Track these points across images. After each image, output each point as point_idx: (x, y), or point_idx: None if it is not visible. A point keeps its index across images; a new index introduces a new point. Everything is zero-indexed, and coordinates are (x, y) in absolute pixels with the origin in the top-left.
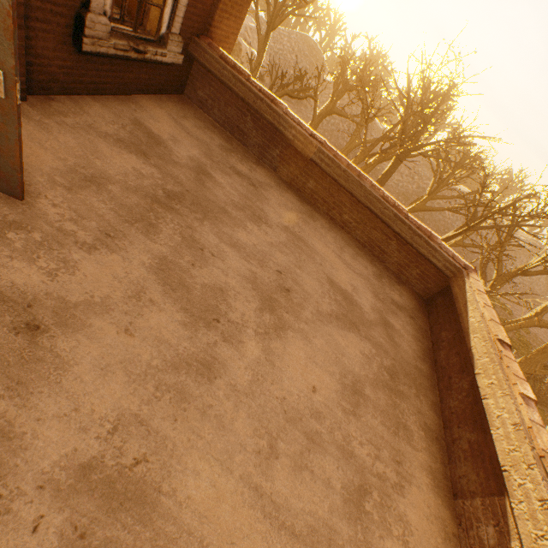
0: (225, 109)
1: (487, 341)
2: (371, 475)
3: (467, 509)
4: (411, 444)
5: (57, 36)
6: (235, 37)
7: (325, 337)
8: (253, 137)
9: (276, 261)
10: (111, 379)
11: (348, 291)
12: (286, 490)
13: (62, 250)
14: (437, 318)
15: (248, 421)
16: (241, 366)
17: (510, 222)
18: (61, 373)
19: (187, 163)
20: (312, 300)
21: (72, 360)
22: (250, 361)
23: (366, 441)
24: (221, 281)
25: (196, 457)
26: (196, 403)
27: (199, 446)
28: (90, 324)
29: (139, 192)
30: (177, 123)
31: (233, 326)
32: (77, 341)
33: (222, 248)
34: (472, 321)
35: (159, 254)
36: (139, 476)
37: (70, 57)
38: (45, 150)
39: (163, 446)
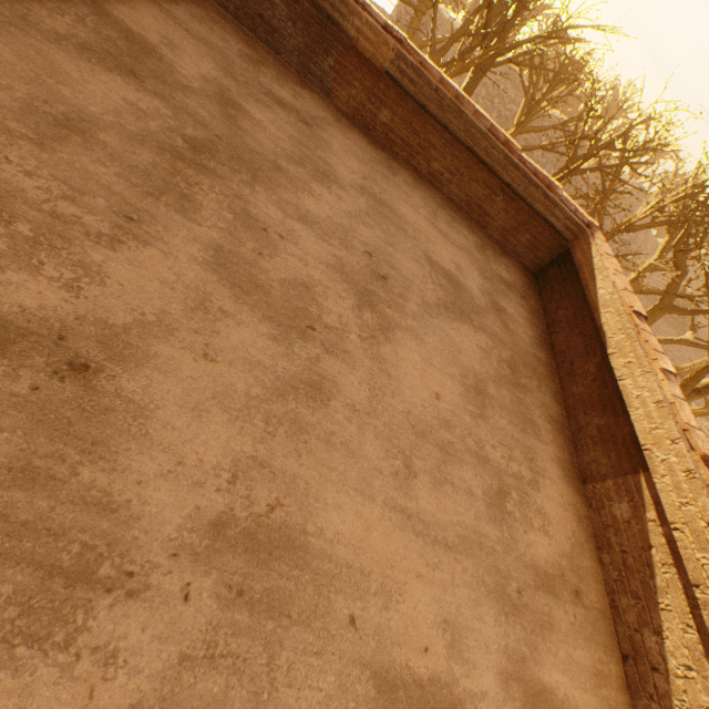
0: None
1: (622, 315)
2: (507, 477)
3: (598, 491)
4: (539, 439)
5: None
6: None
7: (438, 334)
8: (288, 36)
9: (361, 239)
10: (209, 421)
11: (452, 272)
12: (431, 506)
13: (72, 248)
14: (551, 294)
15: (378, 443)
16: (354, 381)
17: (619, 160)
18: (143, 423)
19: (201, 87)
20: (414, 289)
21: (151, 405)
22: (362, 374)
23: (497, 444)
24: (302, 274)
25: (333, 491)
26: (316, 433)
27: (333, 479)
28: (155, 354)
29: (148, 143)
30: (164, 12)
31: (332, 333)
32: (147, 378)
33: (290, 226)
34: (602, 293)
35: (211, 243)
36: (279, 522)
37: None
38: None
39: (295, 486)
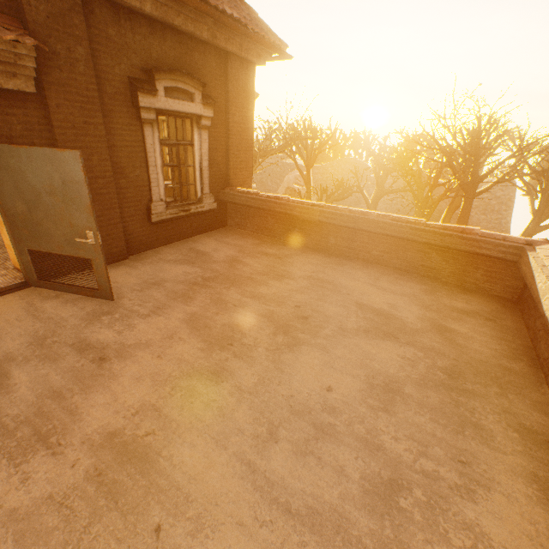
0: (253, 220)
1: None
2: (410, 471)
3: None
4: (490, 445)
5: (139, 220)
6: (250, 179)
7: (348, 347)
8: (276, 229)
9: (295, 300)
10: (141, 384)
11: (384, 309)
12: (283, 470)
13: (129, 320)
14: (528, 311)
15: (249, 412)
16: (249, 373)
17: None
18: (111, 381)
19: (223, 259)
20: (333, 321)
21: (120, 374)
22: (258, 369)
23: (403, 436)
24: (239, 320)
25: (195, 435)
26: (202, 398)
27: (198, 427)
28: (135, 355)
29: (184, 282)
30: (220, 241)
31: (245, 347)
32: (125, 364)
33: (243, 300)
34: (539, 286)
35: (191, 312)
36: (146, 443)
37: (148, 229)
38: (132, 276)
39: (169, 425)
